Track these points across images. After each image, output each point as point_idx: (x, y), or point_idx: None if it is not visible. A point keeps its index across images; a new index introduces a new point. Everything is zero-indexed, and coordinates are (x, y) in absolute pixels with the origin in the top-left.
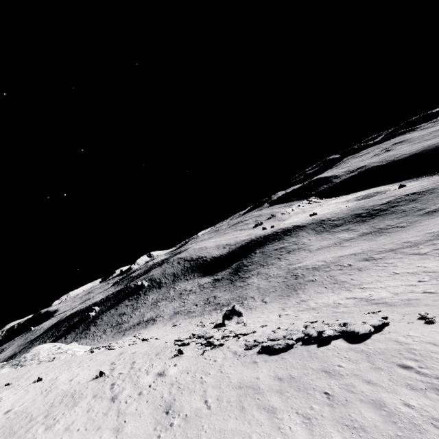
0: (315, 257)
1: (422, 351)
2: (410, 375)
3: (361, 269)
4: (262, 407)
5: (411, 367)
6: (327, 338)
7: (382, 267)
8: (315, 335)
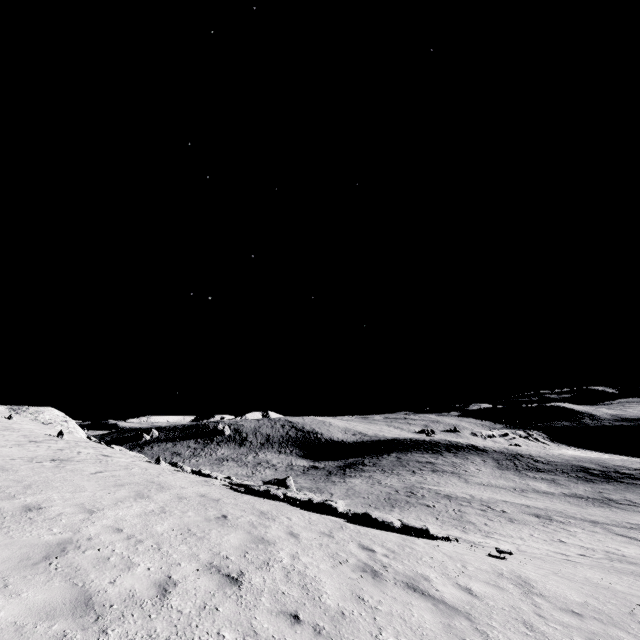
0: (466, 489)
1: (418, 552)
2: (356, 552)
3: (515, 520)
4: (140, 492)
5: (372, 550)
6: (325, 507)
7: (549, 529)
8: (316, 500)
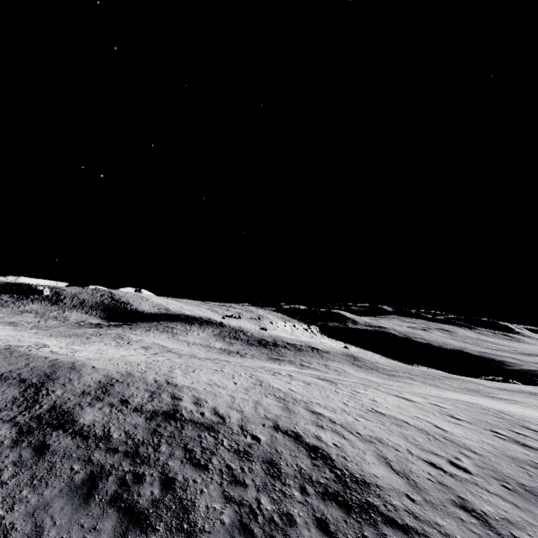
0: (155, 339)
1: None
2: None
3: (120, 346)
4: None
5: None
6: None
7: (122, 349)
8: None
